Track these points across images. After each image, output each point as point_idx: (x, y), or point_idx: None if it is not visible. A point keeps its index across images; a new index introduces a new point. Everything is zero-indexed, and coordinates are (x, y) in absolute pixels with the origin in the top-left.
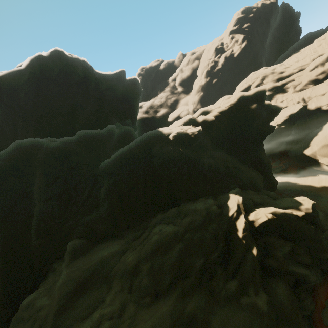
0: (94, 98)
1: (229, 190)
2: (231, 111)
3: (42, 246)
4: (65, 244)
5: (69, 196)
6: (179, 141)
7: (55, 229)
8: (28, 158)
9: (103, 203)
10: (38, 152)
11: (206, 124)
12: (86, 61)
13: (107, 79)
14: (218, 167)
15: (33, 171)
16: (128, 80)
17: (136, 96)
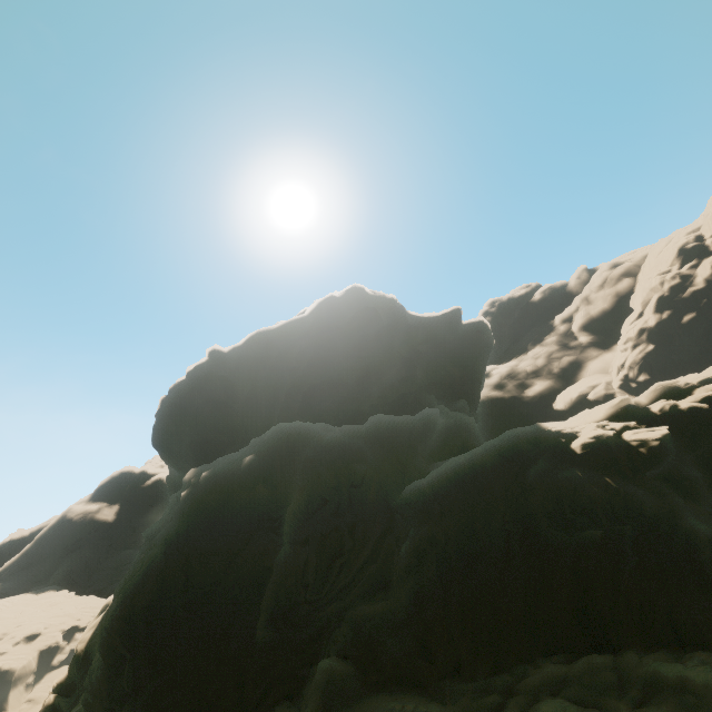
0: (400, 357)
1: None
2: None
3: (269, 648)
4: (308, 662)
5: (340, 544)
6: (602, 458)
7: (301, 614)
8: (290, 454)
9: (400, 582)
10: (304, 447)
11: (685, 422)
12: (395, 299)
13: (428, 324)
14: None
15: (290, 481)
16: (467, 324)
17: (480, 354)
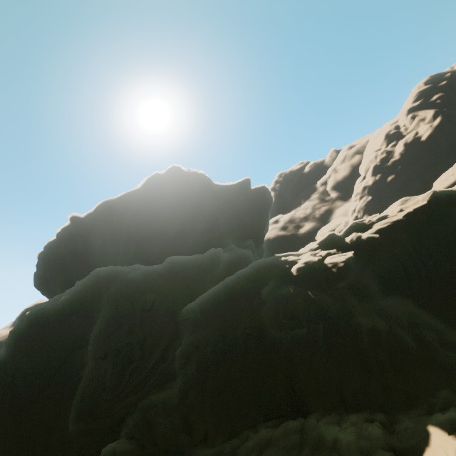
0: (208, 213)
1: (433, 408)
2: (417, 223)
3: (82, 435)
4: (119, 437)
5: (130, 355)
6: (309, 277)
7: (101, 409)
8: (99, 291)
9: (178, 376)
10: (113, 285)
11: (364, 247)
12: (204, 174)
13: (227, 190)
14: (395, 339)
15: (100, 311)
16: (254, 189)
17: (263, 208)
